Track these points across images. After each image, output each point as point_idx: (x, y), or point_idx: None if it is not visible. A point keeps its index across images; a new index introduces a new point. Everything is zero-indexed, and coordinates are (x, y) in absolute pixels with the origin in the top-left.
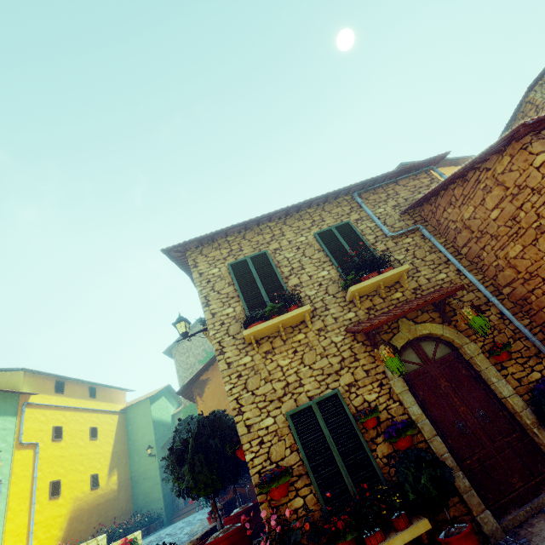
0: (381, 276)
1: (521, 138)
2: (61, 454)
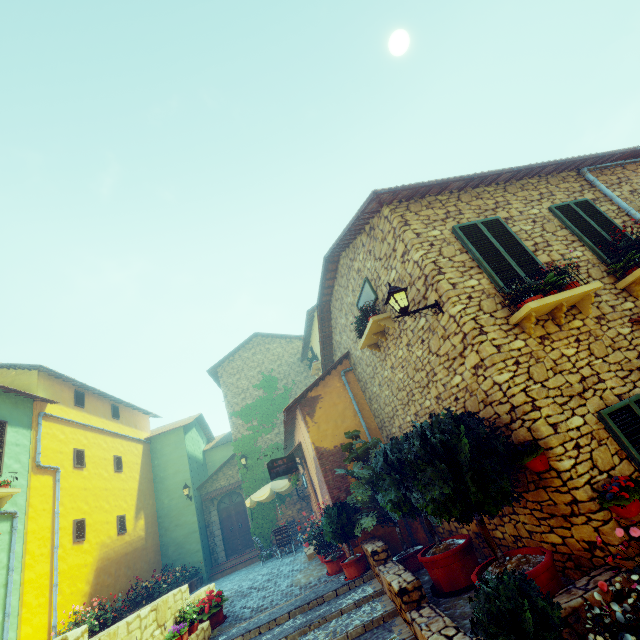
0: None
1: None
2: (84, 486)
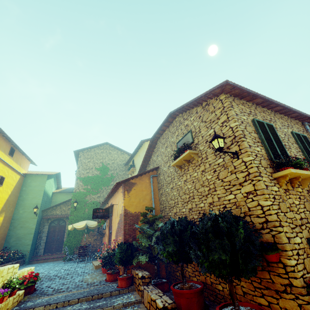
0: None
1: None
2: None
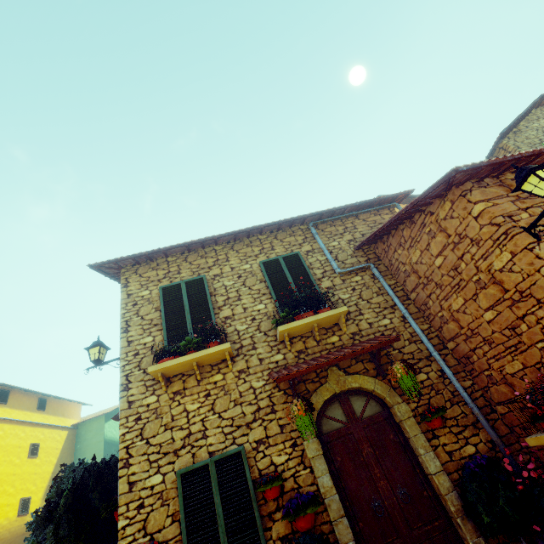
0: (315, 317)
1: (460, 184)
2: None
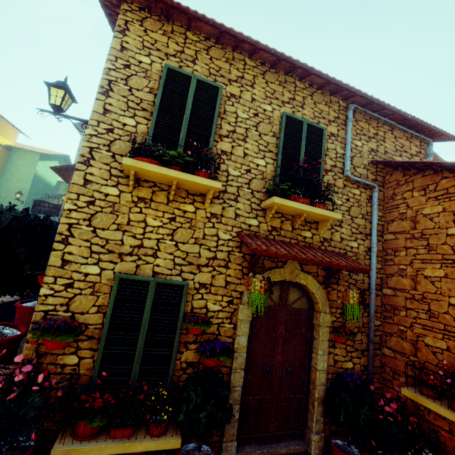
0: (312, 208)
1: None
2: None
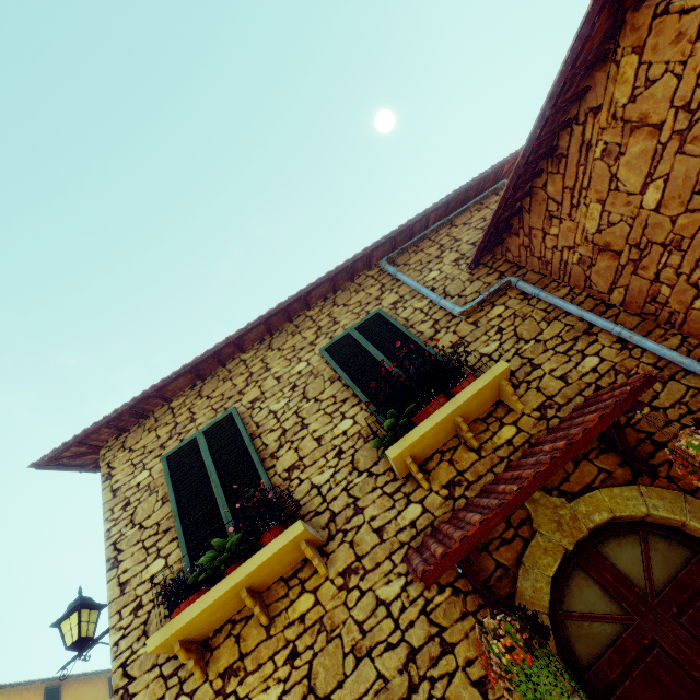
0: (452, 403)
1: None
2: None
